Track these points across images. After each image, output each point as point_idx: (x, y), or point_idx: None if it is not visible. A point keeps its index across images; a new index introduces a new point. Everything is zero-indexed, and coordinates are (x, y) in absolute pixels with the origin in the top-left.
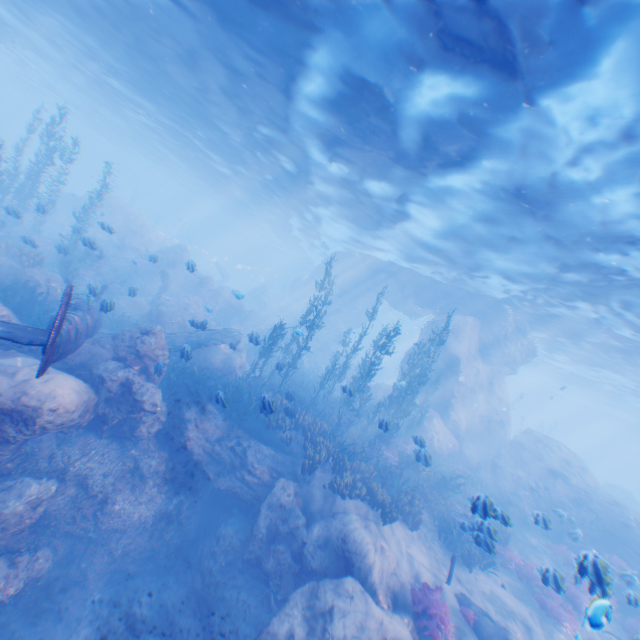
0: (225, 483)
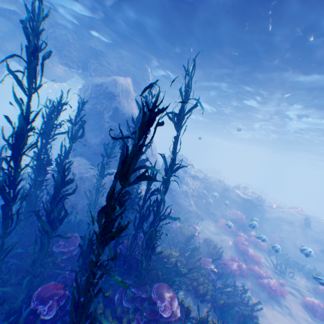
0: None
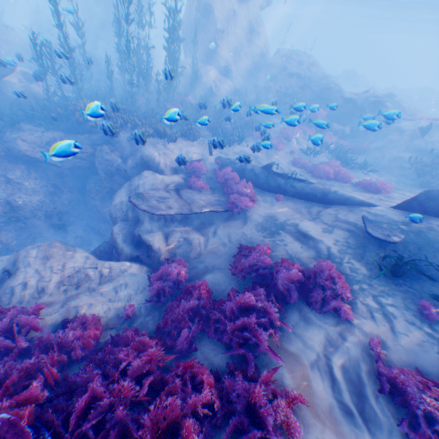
0: (72, 165)
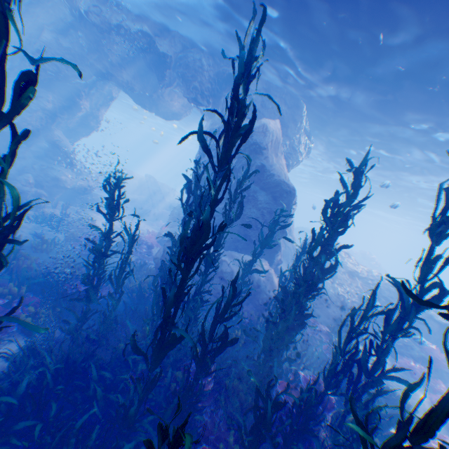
0: None
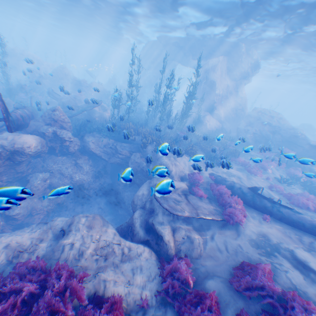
0: (113, 161)
